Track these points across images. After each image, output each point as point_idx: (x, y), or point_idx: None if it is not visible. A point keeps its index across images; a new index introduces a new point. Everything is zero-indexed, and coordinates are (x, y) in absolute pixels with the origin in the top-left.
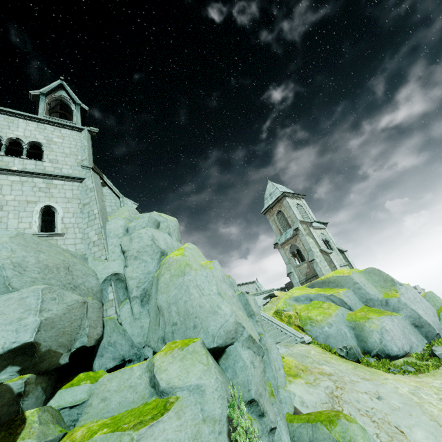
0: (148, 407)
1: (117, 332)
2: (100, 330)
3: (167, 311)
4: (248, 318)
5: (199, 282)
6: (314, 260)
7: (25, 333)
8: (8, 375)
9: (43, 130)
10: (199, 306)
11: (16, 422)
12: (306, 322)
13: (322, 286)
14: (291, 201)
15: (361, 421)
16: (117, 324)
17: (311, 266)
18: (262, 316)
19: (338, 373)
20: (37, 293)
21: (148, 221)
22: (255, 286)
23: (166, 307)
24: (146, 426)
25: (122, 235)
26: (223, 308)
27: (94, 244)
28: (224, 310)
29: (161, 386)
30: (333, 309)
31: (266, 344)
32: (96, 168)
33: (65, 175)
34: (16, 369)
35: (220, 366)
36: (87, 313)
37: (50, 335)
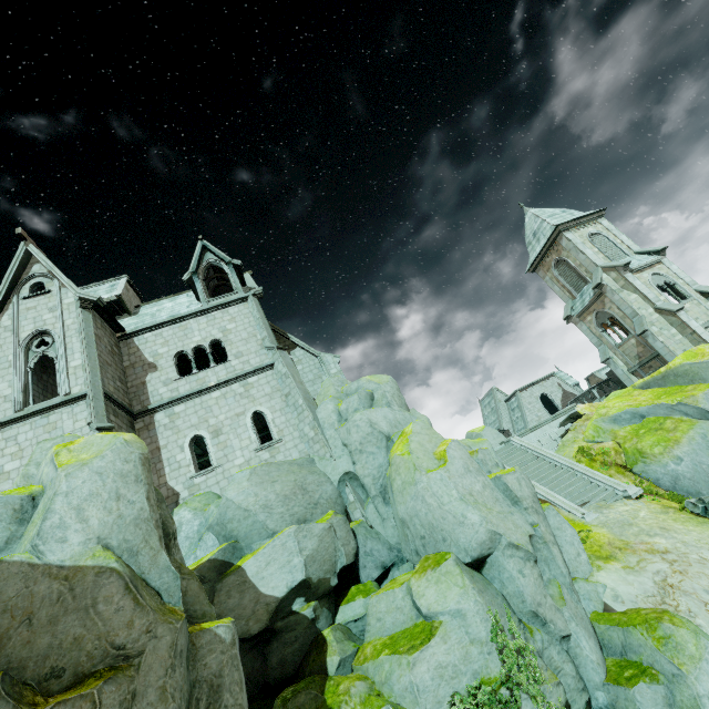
0: (417, 630)
1: (371, 538)
2: (354, 543)
3: (411, 524)
4: (513, 507)
5: (435, 488)
6: (647, 332)
7: (297, 573)
8: (299, 605)
9: (214, 322)
10: (442, 518)
11: (320, 641)
12: (635, 458)
13: (665, 385)
14: (577, 234)
15: (706, 620)
16: (367, 529)
17: (645, 342)
18: (556, 462)
19: (680, 549)
20: (292, 537)
21: (359, 398)
22: (556, 380)
23: (408, 520)
24: (417, 651)
25: (337, 423)
26: (469, 516)
27: (313, 442)
28: (470, 519)
29: (423, 612)
30: (683, 429)
31: (543, 536)
32: (277, 329)
33: (256, 369)
34: (303, 600)
35: (485, 576)
36: (336, 534)
37: (315, 568)
